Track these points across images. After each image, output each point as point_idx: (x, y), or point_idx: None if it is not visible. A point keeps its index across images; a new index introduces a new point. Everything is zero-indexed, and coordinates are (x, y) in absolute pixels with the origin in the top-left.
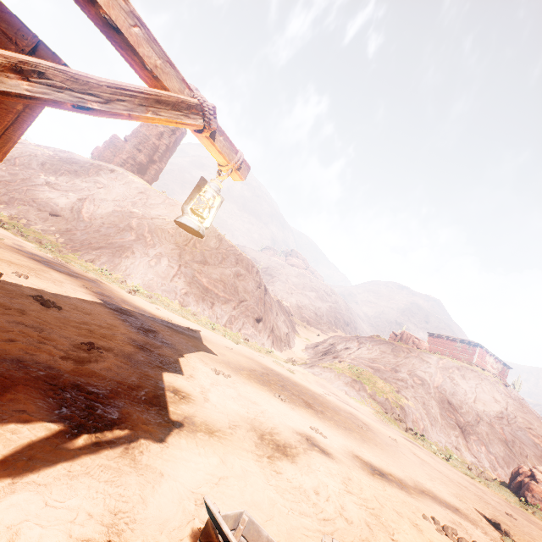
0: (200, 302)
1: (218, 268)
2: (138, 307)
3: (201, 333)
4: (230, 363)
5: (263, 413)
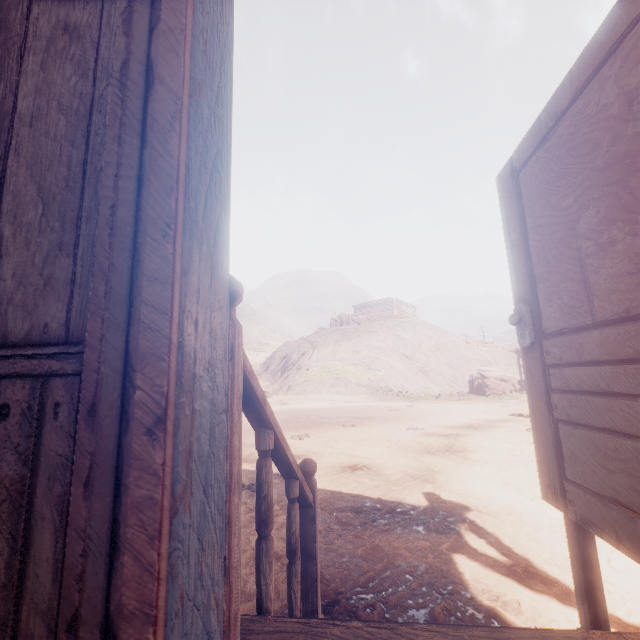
0: None
1: None
2: None
3: None
4: None
5: (391, 440)
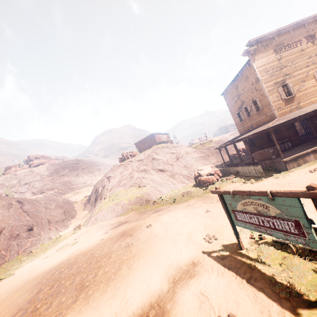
0: None
1: None
2: None
3: None
4: None
5: None
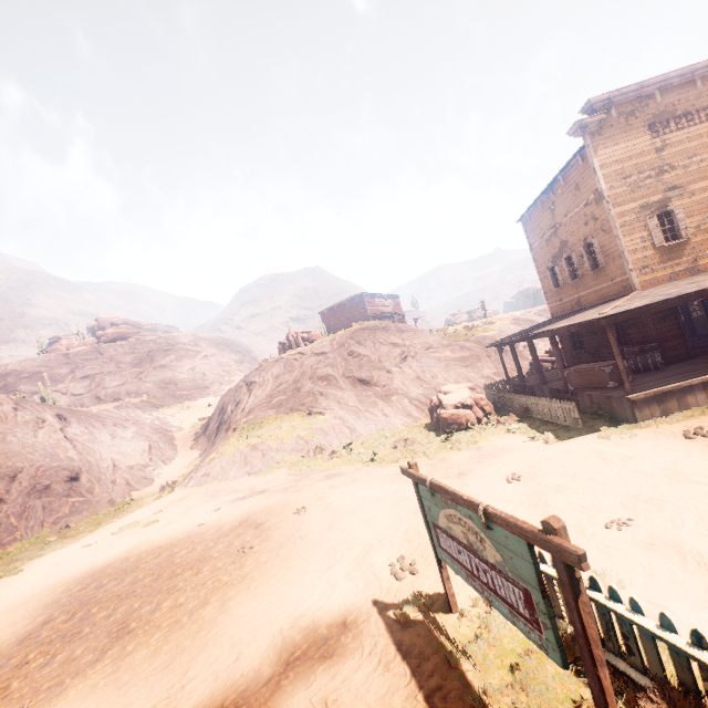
0: None
1: None
2: None
3: None
4: None
5: None
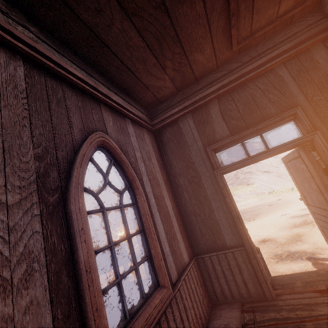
0: None
1: None
2: None
3: None
4: None
5: (275, 224)
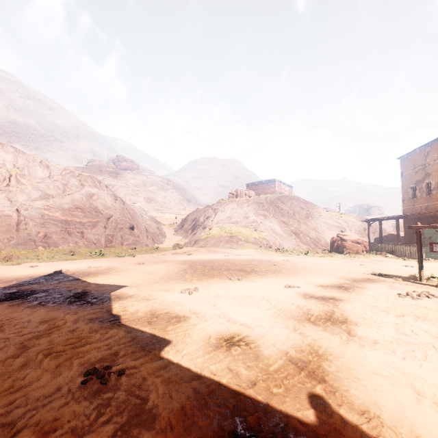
0: (67, 238)
1: (64, 196)
2: (19, 278)
3: (104, 264)
4: (170, 276)
5: (271, 301)
